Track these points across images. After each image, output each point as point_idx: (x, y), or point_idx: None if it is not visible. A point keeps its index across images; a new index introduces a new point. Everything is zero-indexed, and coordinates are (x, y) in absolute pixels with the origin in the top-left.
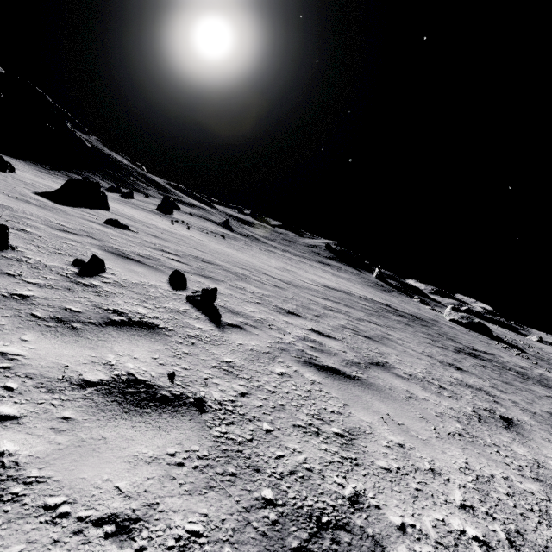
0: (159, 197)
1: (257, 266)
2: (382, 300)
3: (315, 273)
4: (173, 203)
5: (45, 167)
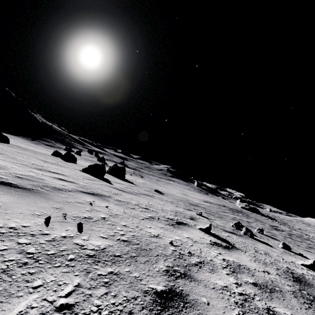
0: (85, 150)
1: (186, 197)
2: (219, 203)
3: (187, 192)
4: (96, 154)
5: (29, 139)
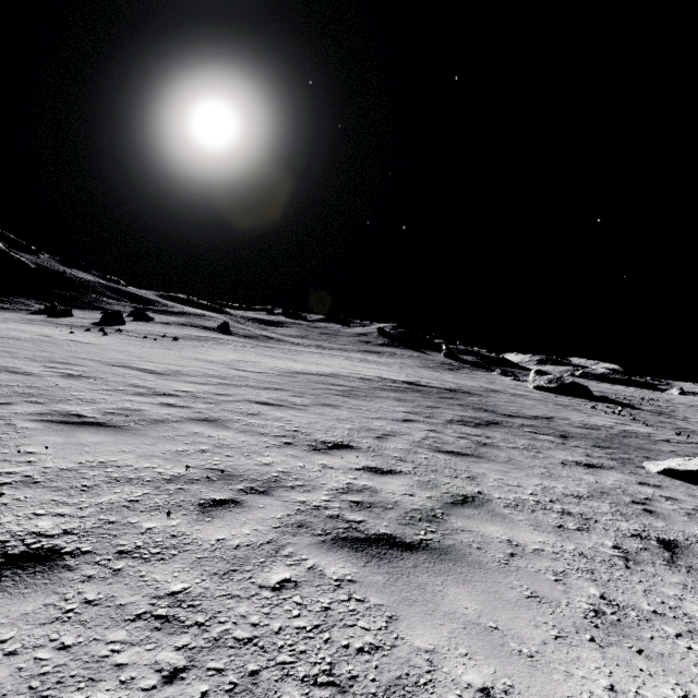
0: (130, 312)
1: (140, 360)
2: (412, 378)
3: (311, 361)
4: (143, 315)
5: None
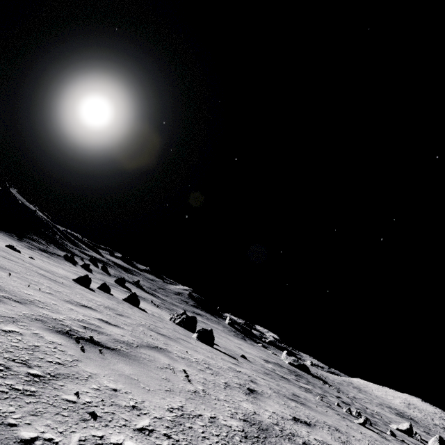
0: (85, 257)
1: (253, 358)
2: (272, 359)
3: (236, 342)
4: (105, 267)
5: (15, 237)
